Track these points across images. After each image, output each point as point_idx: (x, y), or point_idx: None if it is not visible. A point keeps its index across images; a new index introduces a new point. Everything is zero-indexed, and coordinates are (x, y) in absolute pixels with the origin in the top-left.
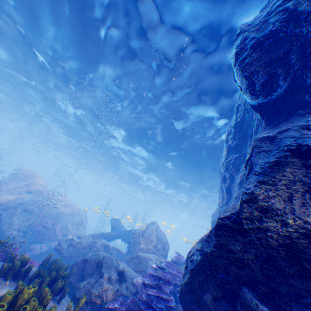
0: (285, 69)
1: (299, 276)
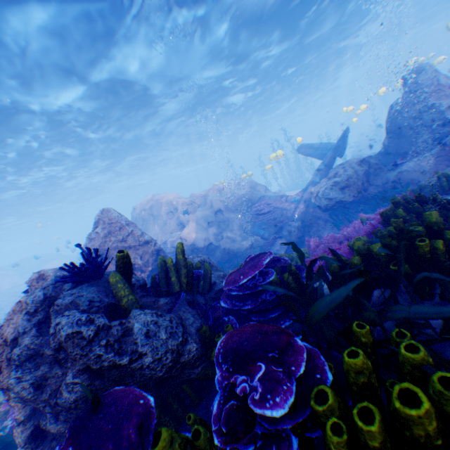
0: None
1: None
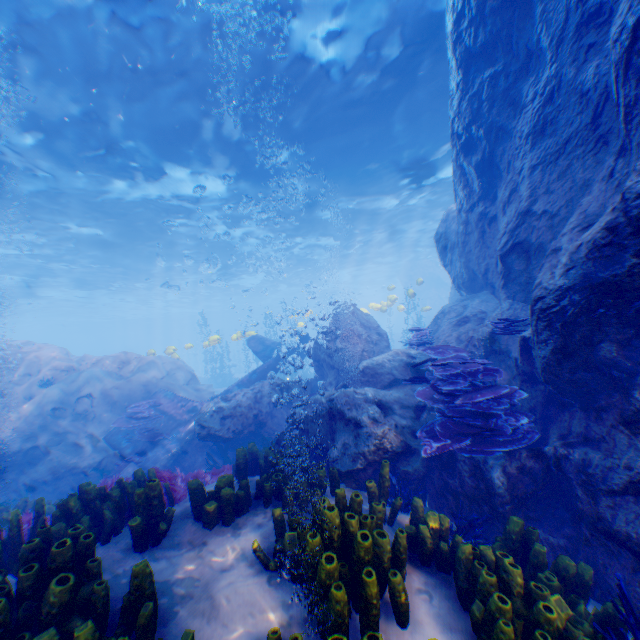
0: None
1: None
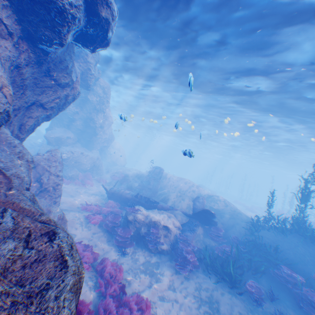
0: None
1: None
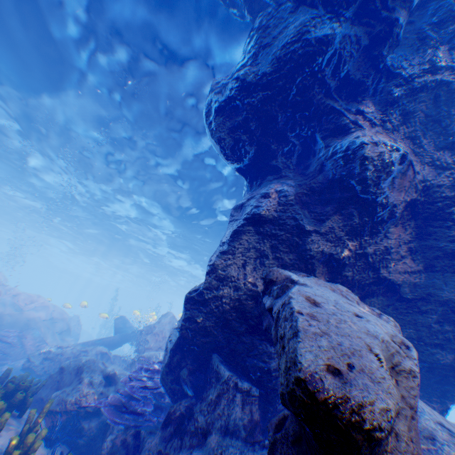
0: (248, 135)
1: (247, 333)
